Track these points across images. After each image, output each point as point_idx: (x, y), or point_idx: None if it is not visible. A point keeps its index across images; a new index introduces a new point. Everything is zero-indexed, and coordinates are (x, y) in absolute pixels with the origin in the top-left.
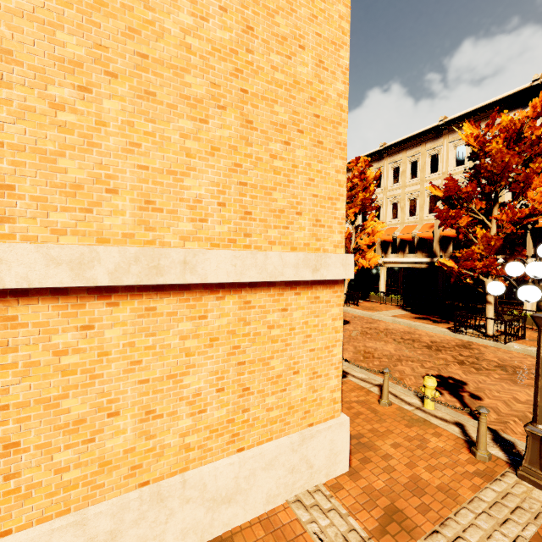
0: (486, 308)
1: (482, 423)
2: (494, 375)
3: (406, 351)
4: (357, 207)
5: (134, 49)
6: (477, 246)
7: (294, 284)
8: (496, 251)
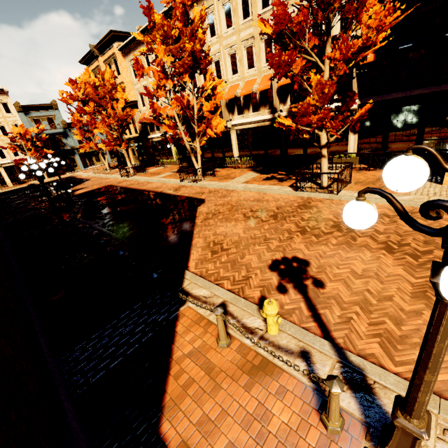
0: (321, 162)
1: (334, 399)
2: (332, 240)
3: (255, 230)
4: (190, 65)
5: None
6: (312, 97)
7: None
8: (330, 99)
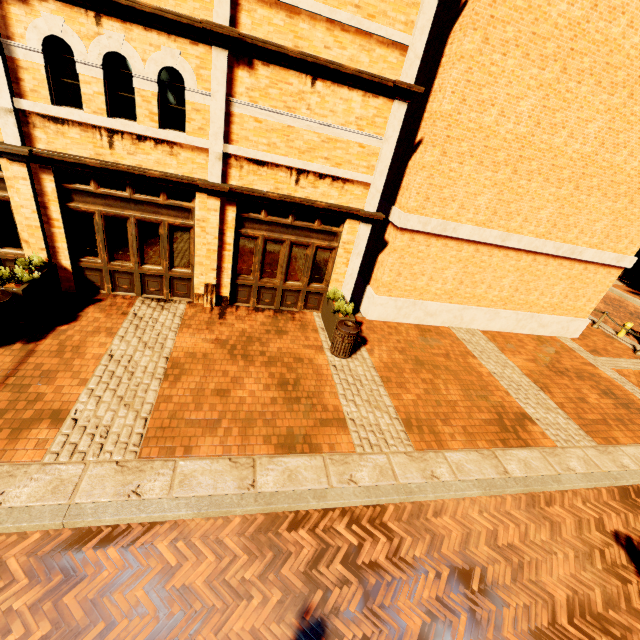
0: None
1: None
2: None
3: (612, 311)
4: None
5: (610, 179)
6: None
7: (605, 265)
8: None
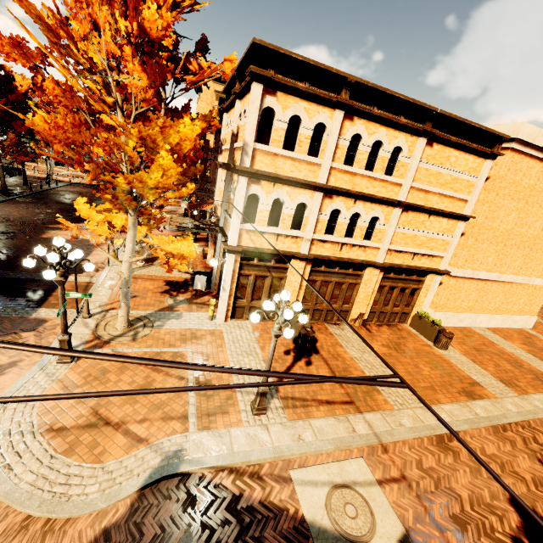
0: None
1: None
2: None
3: None
4: None
5: None
6: None
7: None
8: None
